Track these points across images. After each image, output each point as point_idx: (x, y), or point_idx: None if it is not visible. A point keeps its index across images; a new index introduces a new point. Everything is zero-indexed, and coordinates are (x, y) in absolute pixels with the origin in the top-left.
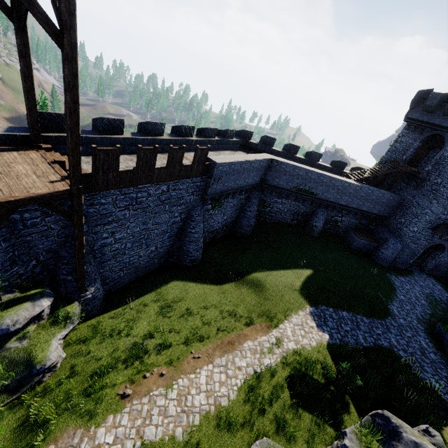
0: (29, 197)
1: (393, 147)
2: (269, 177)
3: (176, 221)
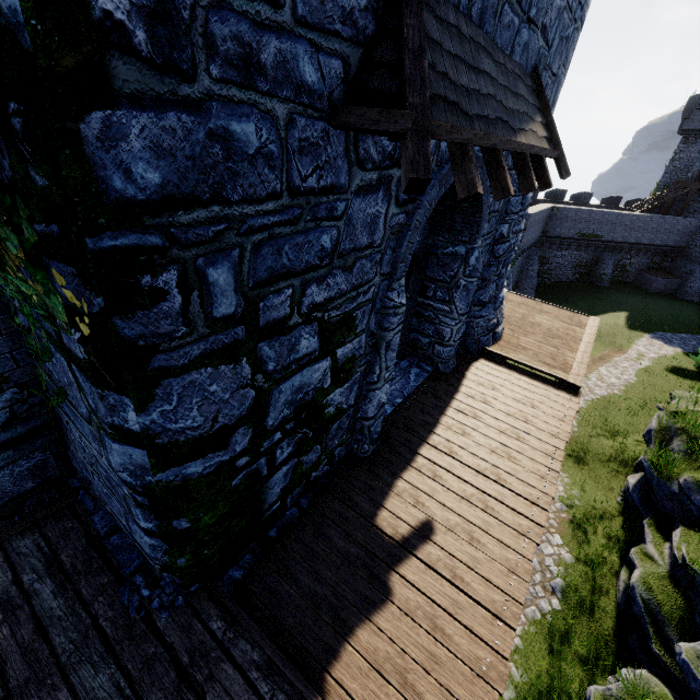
0: None
1: (671, 167)
2: (549, 228)
3: None
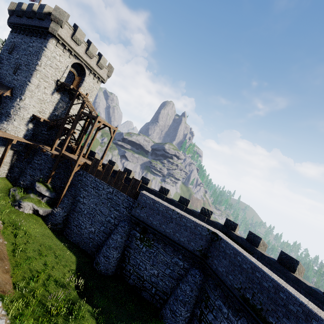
0: (70, 156)
1: None
2: (211, 255)
3: (111, 222)
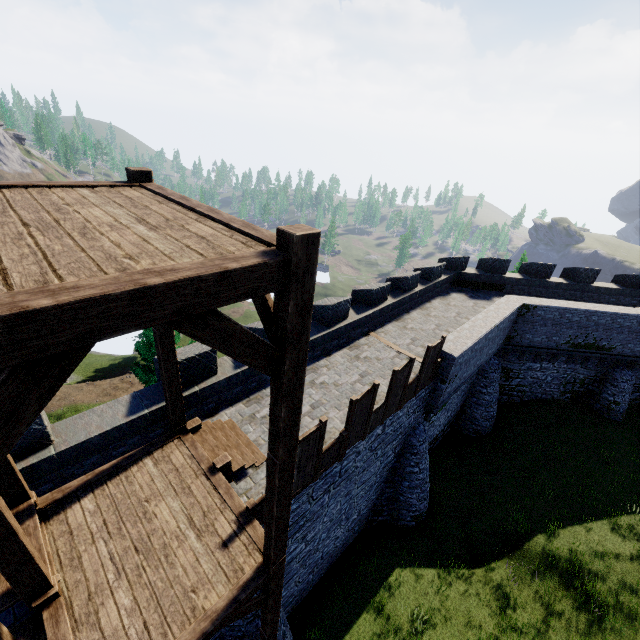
0: (201, 636)
1: None
2: (517, 333)
3: (388, 461)
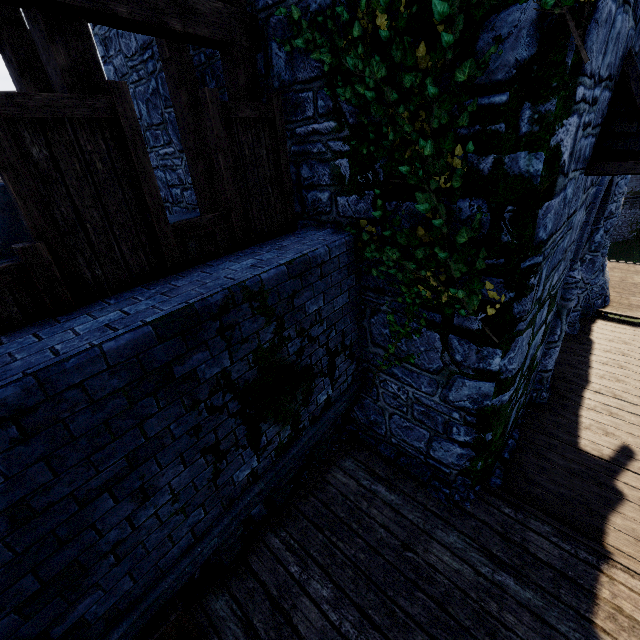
0: None
1: None
2: None
3: None
